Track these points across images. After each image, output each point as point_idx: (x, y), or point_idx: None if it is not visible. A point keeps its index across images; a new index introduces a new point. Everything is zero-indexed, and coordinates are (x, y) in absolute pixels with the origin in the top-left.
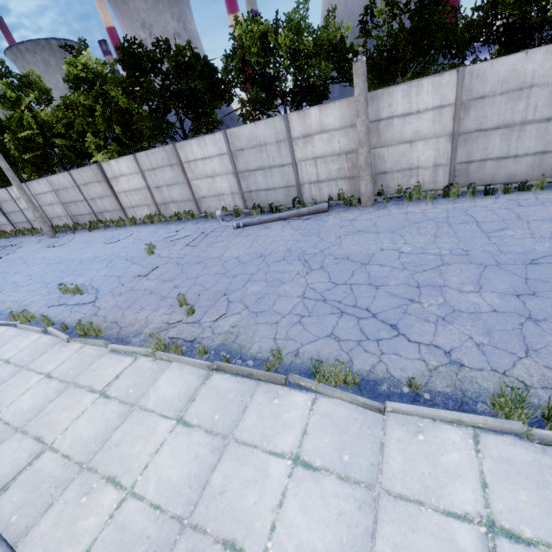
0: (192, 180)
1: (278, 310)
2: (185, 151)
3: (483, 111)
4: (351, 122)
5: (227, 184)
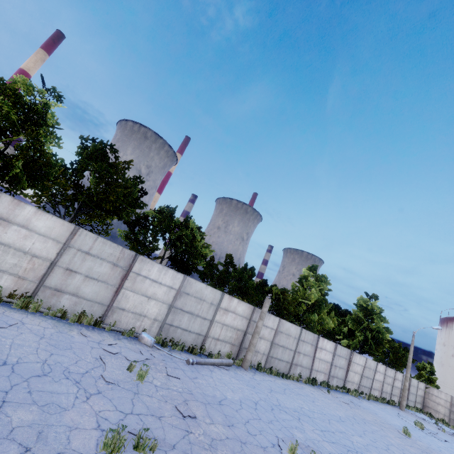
0: (126, 289)
1: (333, 452)
2: (143, 265)
3: (280, 337)
4: (246, 315)
5: (157, 309)
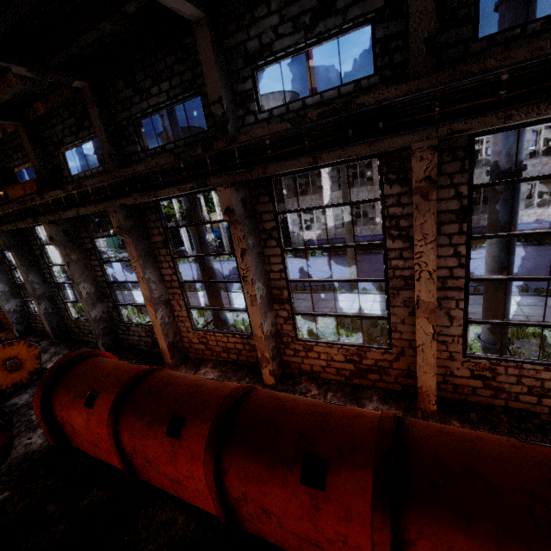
0: None
1: None
2: None
3: None
4: None
5: None
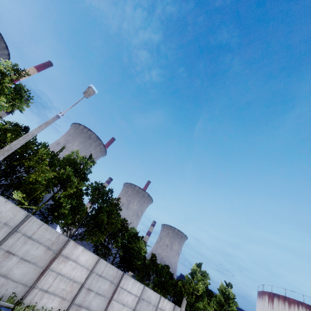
0: (114, 300)
1: None
2: (125, 281)
3: None
4: None
5: None
